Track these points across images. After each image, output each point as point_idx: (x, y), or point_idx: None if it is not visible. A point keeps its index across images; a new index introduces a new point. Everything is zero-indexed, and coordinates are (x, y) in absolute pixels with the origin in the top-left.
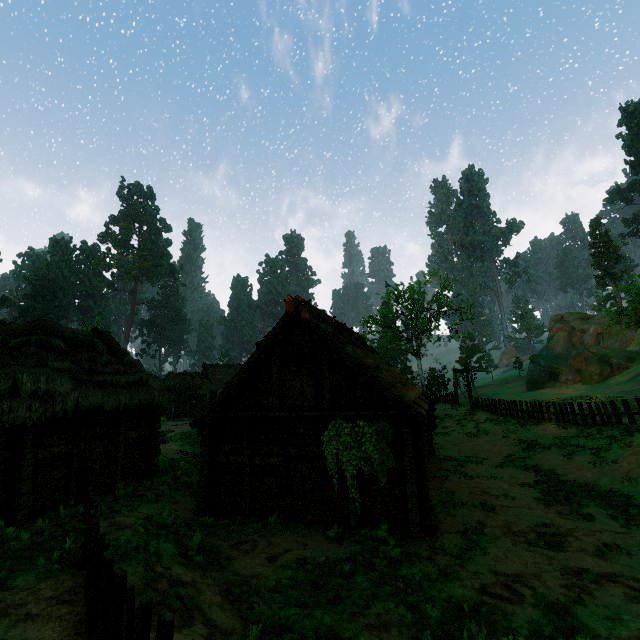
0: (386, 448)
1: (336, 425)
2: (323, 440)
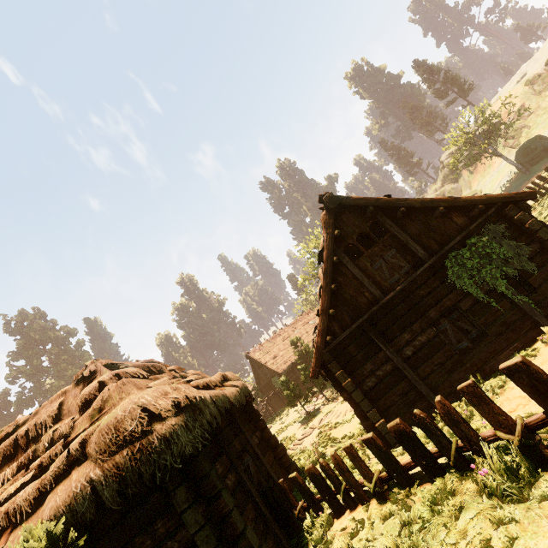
0: (511, 242)
1: (452, 260)
2: (451, 282)
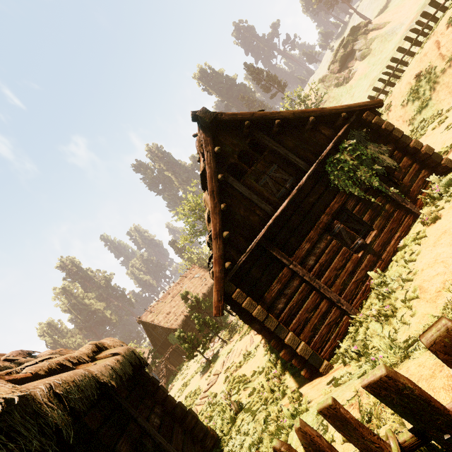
0: (373, 144)
1: (331, 165)
2: (334, 186)
